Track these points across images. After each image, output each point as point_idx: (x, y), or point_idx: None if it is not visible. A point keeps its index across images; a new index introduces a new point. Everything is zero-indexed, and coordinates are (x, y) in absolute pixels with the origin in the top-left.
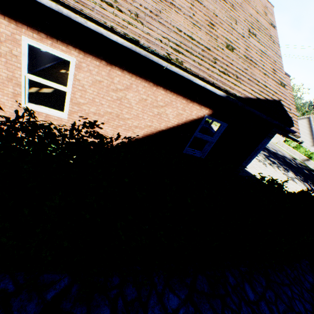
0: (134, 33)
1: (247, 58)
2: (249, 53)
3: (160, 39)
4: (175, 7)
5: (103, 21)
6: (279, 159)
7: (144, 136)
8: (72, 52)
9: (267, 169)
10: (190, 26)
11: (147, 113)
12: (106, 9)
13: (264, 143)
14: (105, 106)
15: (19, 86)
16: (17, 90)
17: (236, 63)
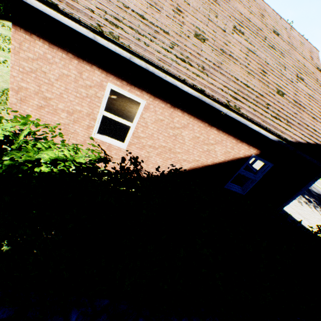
0: (201, 83)
1: (295, 102)
2: (298, 97)
3: (221, 88)
4: (233, 58)
5: (178, 75)
6: (315, 197)
7: (190, 169)
8: (144, 96)
9: (303, 208)
10: (245, 74)
11: (197, 148)
12: (180, 64)
13: (308, 184)
14: (160, 140)
15: (94, 120)
16: (92, 123)
17: (286, 108)
